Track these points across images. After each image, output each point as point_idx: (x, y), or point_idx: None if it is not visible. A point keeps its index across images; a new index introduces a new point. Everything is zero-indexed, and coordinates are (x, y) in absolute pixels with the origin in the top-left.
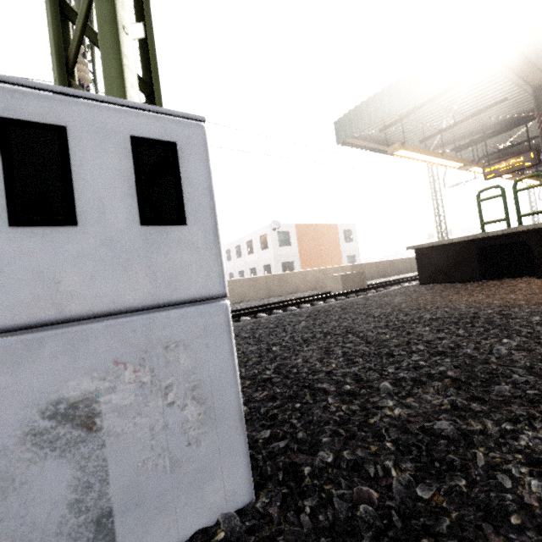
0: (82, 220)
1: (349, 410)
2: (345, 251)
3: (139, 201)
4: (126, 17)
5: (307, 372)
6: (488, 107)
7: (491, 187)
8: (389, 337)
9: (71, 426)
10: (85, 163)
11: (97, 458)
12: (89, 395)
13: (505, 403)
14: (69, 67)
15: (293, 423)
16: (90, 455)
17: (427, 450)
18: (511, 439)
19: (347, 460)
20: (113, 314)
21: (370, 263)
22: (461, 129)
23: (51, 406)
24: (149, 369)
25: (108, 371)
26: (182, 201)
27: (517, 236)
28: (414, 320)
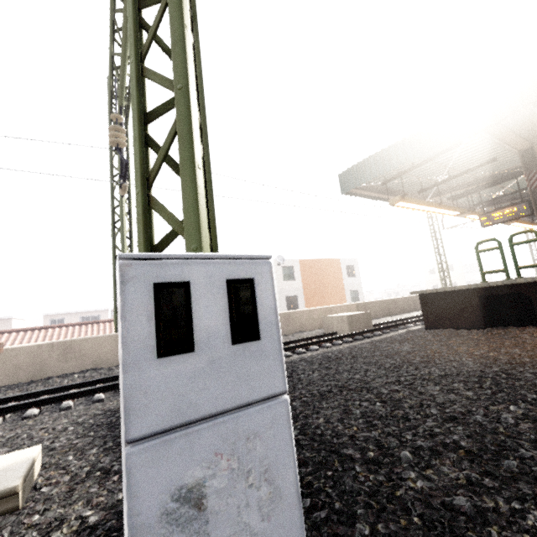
0: (197, 347)
1: (376, 480)
2: (348, 286)
3: (231, 327)
4: (199, 156)
5: (331, 434)
6: (479, 166)
7: (488, 240)
8: (402, 396)
9: (188, 506)
10: (200, 305)
11: (204, 532)
12: (199, 481)
13: (513, 480)
14: (148, 184)
15: (328, 491)
16: (199, 530)
17: (449, 527)
18: (519, 518)
19: (382, 533)
20: (215, 415)
21: (374, 302)
22: (456, 181)
23: (177, 491)
24: (236, 457)
25: (211, 461)
26: (257, 321)
27: (516, 287)
28: (424, 376)
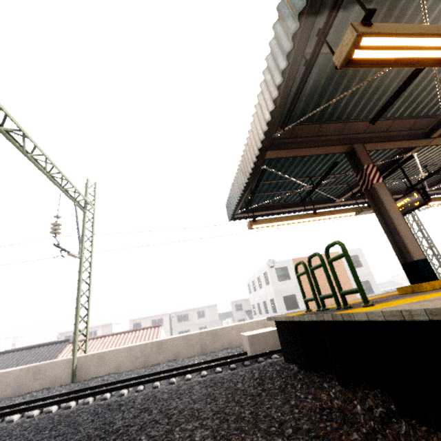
0: None
1: None
2: None
3: None
4: None
5: None
6: (328, 171)
7: (298, 263)
8: None
9: None
10: None
11: None
12: None
13: None
14: None
15: None
16: None
17: None
18: None
19: None
20: None
21: None
22: (351, 178)
23: None
24: None
25: None
26: None
27: (313, 324)
28: None
